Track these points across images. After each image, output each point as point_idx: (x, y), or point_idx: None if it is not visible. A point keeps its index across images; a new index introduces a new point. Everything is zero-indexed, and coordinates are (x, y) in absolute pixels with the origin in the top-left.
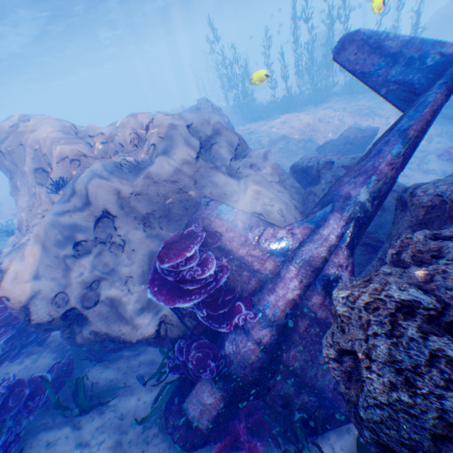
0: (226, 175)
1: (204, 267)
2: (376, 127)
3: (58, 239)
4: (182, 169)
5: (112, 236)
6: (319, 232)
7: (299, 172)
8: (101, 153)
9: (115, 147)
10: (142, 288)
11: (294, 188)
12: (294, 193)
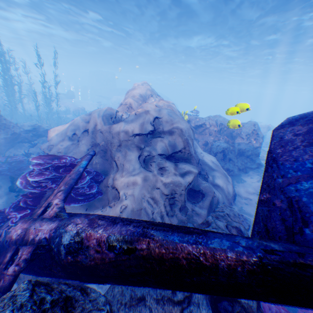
0: (140, 158)
1: (35, 175)
2: None
3: (73, 127)
4: (120, 134)
5: (81, 141)
6: (47, 223)
7: None
8: None
9: None
10: None
11: (187, 217)
12: (179, 219)
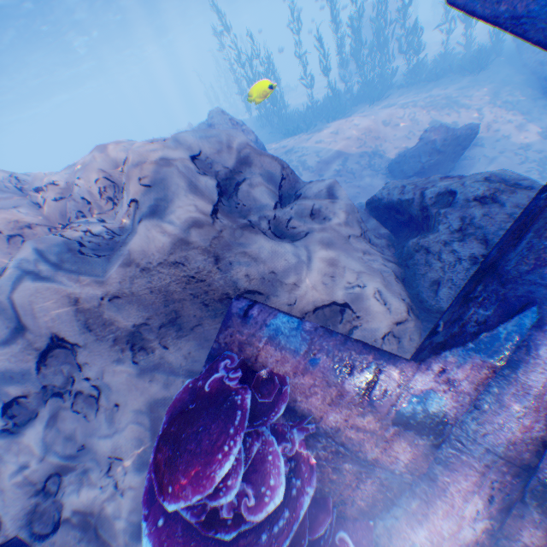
0: (272, 238)
1: (262, 487)
2: (476, 124)
3: None
4: (190, 240)
5: (75, 381)
6: (518, 379)
7: (382, 209)
8: (58, 217)
9: (78, 206)
10: (143, 480)
11: (383, 238)
12: (385, 248)
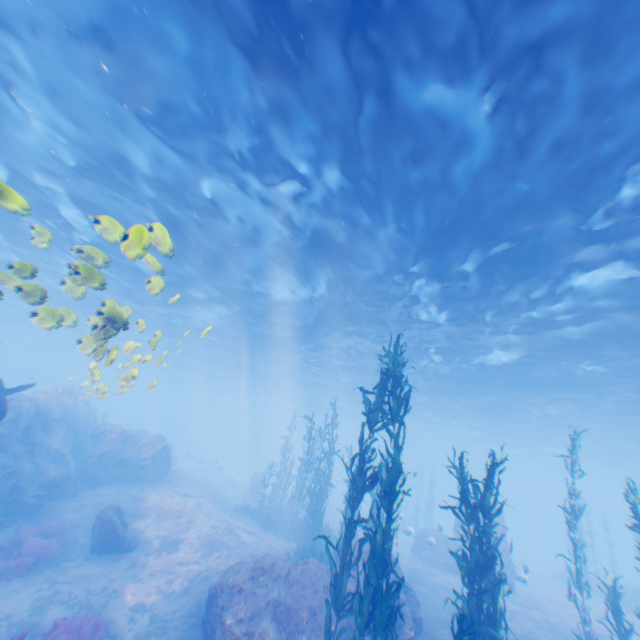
0: None
1: None
2: (112, 515)
3: None
4: None
5: None
6: None
7: None
8: None
9: None
10: None
11: None
12: None
